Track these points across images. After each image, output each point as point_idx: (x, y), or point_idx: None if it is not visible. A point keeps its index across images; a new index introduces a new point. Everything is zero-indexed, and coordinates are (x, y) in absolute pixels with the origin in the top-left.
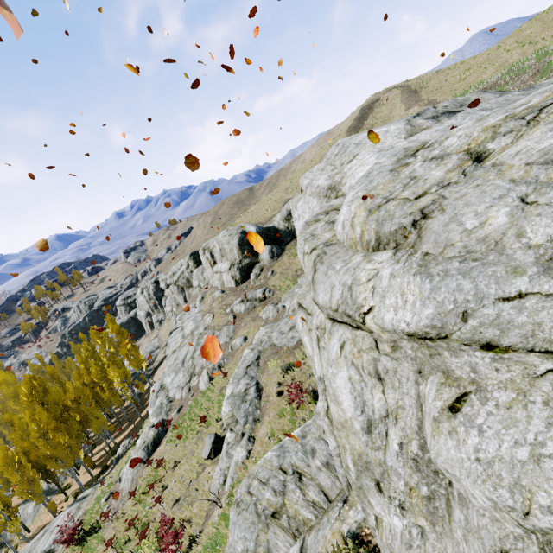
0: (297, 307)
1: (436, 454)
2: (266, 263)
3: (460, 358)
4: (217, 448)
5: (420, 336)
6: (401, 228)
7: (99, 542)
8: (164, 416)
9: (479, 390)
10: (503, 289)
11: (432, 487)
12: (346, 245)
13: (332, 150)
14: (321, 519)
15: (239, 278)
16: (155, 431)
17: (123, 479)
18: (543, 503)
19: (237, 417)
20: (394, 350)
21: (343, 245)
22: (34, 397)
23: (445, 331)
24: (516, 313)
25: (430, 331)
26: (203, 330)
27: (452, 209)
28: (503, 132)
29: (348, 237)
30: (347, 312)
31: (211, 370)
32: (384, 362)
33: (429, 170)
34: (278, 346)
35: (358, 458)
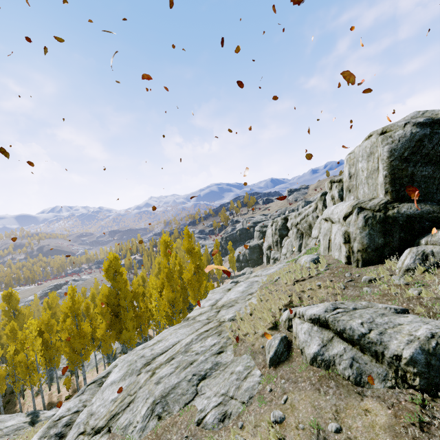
0: None
1: None
2: None
3: None
4: None
5: None
6: None
7: None
8: None
9: None
10: None
11: None
12: None
13: None
14: None
15: (363, 248)
16: None
17: None
18: None
19: None
20: None
21: None
22: (106, 275)
23: None
24: None
25: None
26: (228, 319)
27: None
28: None
29: None
30: None
31: None
32: None
33: None
34: None
35: None
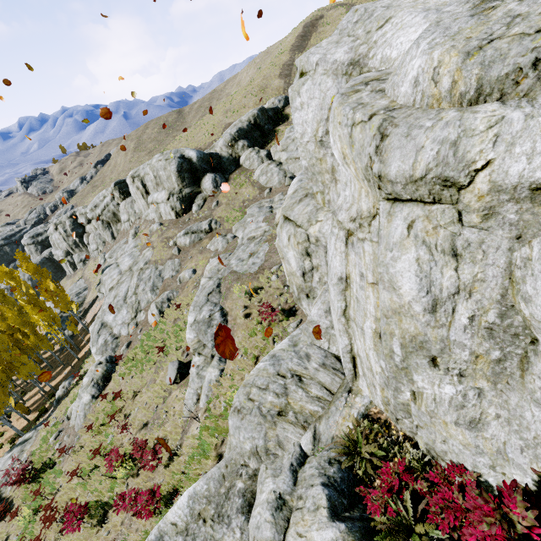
0: (283, 220)
1: None
2: (209, 194)
3: None
4: (182, 373)
5: None
6: (515, 71)
7: (58, 475)
8: (111, 352)
9: None
10: None
11: (507, 350)
12: (421, 107)
13: (347, 18)
14: (329, 409)
15: (180, 210)
16: (103, 368)
17: (72, 416)
18: None
19: (204, 342)
20: (486, 219)
21: (415, 108)
22: None
23: None
24: None
25: None
26: (143, 265)
27: None
28: None
29: (426, 94)
30: (446, 174)
31: (160, 303)
32: (468, 235)
33: (537, 5)
34: (239, 273)
35: (410, 340)
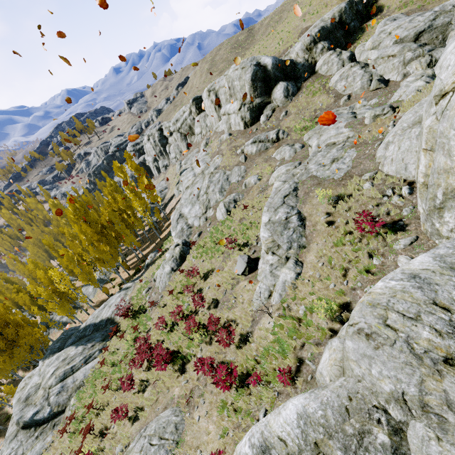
0: None
1: None
2: (279, 104)
3: None
4: (251, 267)
5: None
6: None
7: (149, 320)
8: (185, 238)
9: None
10: None
11: None
12: None
13: None
14: None
15: (249, 120)
16: (180, 249)
17: (158, 280)
18: None
19: (278, 243)
20: None
21: None
22: (78, 215)
23: None
24: None
25: None
26: (213, 170)
27: None
28: None
29: None
30: None
31: (227, 203)
32: None
33: None
34: (320, 178)
35: None
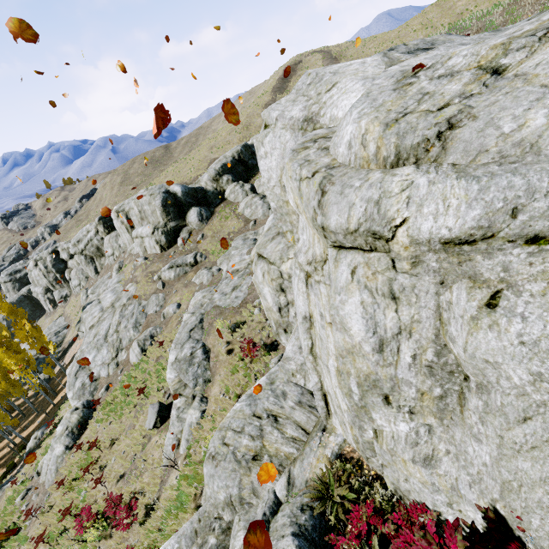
0: (257, 258)
1: (474, 349)
2: (195, 227)
3: (494, 259)
4: (163, 416)
5: (460, 241)
6: (424, 141)
7: (23, 542)
8: (88, 396)
9: (511, 286)
10: None
11: (446, 387)
12: (355, 166)
13: (302, 80)
14: (304, 450)
15: (165, 243)
16: (79, 414)
17: (43, 471)
18: None
19: (185, 382)
20: (414, 266)
21: (350, 167)
22: None
23: (493, 230)
24: None
25: (476, 232)
26: (126, 301)
27: (486, 115)
28: (515, 48)
29: (358, 156)
30: (373, 229)
31: (142, 341)
32: (402, 280)
33: (441, 86)
34: (222, 307)
35: (364, 379)
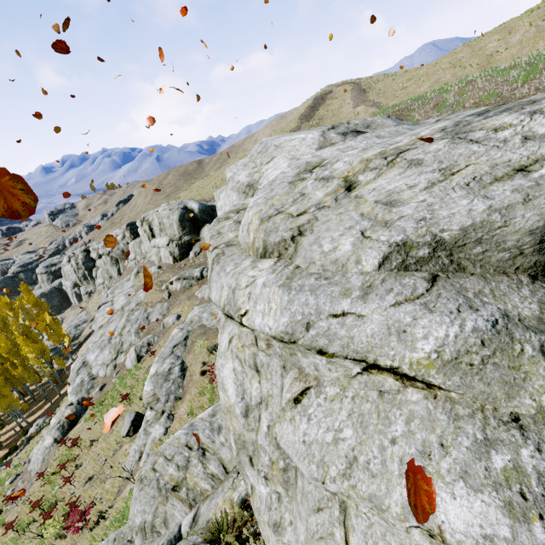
0: None
1: (281, 437)
2: None
3: (308, 358)
4: (136, 425)
5: (279, 339)
6: (283, 241)
7: None
8: (85, 393)
9: (318, 386)
10: (334, 307)
11: (287, 461)
12: (243, 248)
13: (256, 147)
14: (217, 489)
15: (178, 255)
16: (72, 410)
17: (32, 460)
18: (332, 475)
19: (158, 396)
20: (268, 347)
21: (240, 248)
22: None
23: (294, 337)
24: (339, 327)
25: (284, 336)
26: (135, 306)
27: (317, 232)
28: (371, 167)
29: (244, 241)
30: (230, 312)
31: (139, 347)
32: (261, 357)
33: (315, 190)
34: (207, 327)
35: (238, 438)
